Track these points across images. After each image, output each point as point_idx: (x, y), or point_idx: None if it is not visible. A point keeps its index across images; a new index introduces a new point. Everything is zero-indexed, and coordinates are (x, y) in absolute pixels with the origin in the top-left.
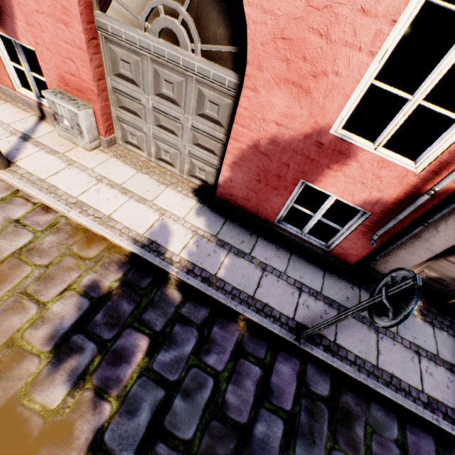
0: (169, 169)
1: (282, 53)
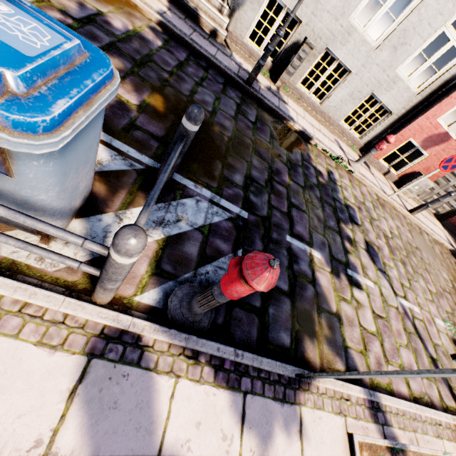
0: None
1: None
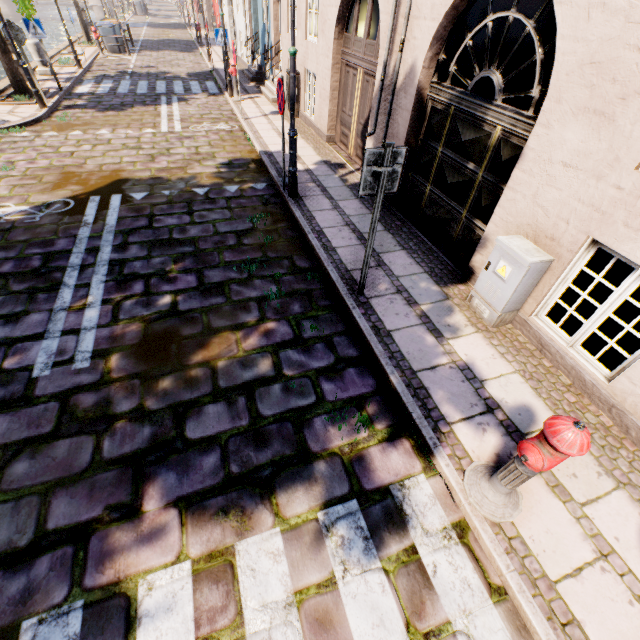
0: None
1: None
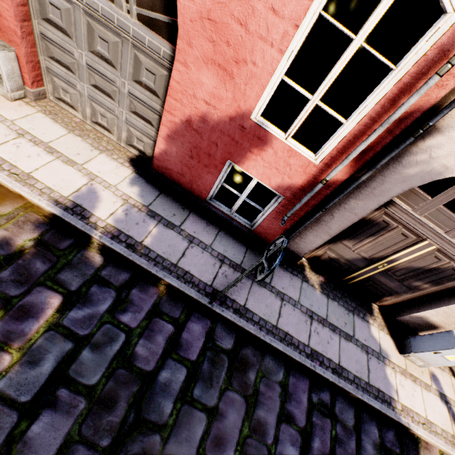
0: (106, 135)
1: (209, 34)
